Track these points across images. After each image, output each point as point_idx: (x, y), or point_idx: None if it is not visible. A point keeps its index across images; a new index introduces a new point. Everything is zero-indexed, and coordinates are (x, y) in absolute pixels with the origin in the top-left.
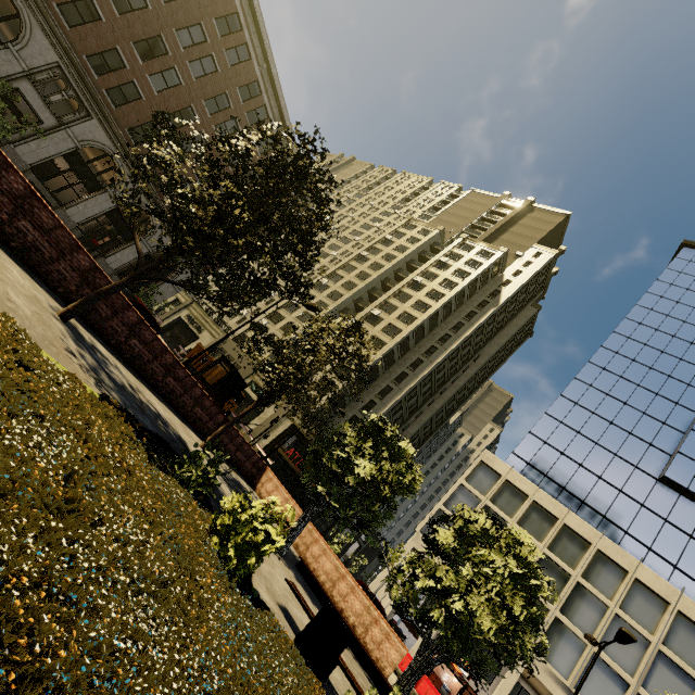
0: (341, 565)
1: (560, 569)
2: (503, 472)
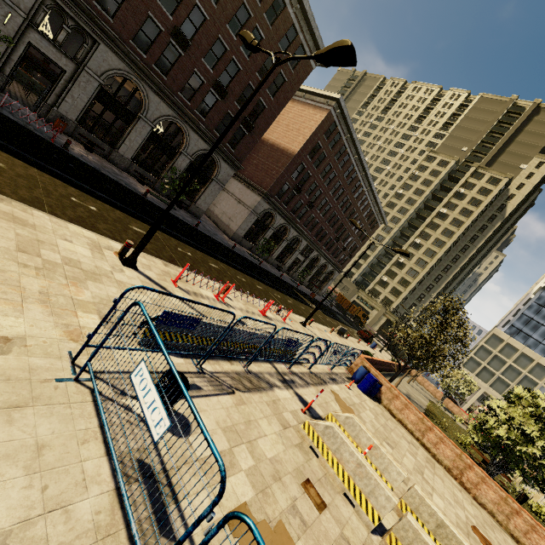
0: (448, 399)
1: (533, 381)
2: (505, 339)
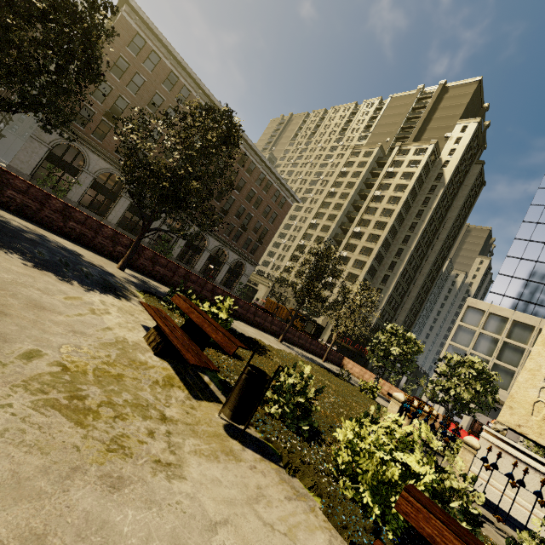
0: (401, 391)
1: None
2: (485, 309)
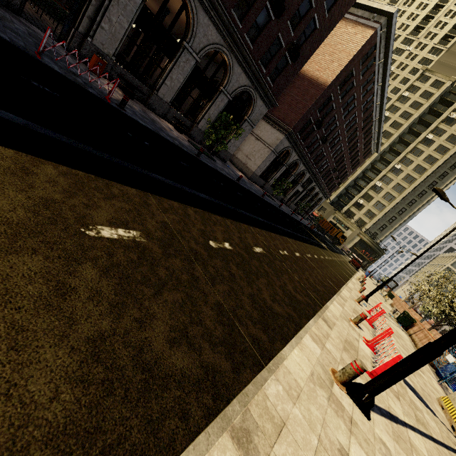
0: (421, 318)
1: None
2: None
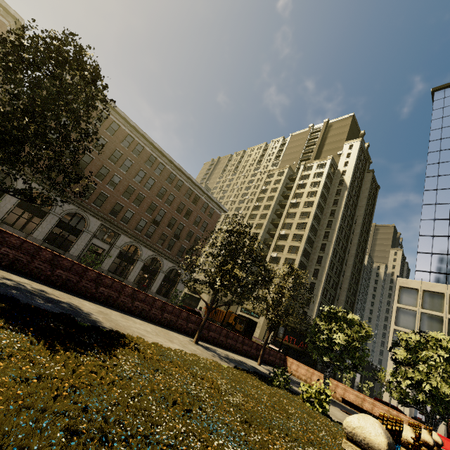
0: (358, 393)
1: None
2: (418, 287)
